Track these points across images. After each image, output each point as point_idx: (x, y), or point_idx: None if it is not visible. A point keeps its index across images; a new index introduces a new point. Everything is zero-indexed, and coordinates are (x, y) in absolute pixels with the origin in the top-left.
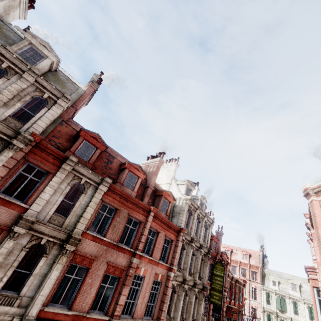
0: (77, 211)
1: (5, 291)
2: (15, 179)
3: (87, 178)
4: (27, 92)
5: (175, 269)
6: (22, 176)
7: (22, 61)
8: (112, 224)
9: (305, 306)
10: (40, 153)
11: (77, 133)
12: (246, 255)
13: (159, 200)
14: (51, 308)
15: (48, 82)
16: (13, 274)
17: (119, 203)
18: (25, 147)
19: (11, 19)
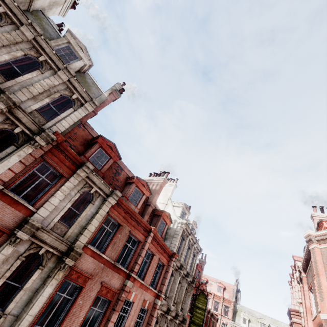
0: (82, 221)
1: None
2: (26, 178)
3: (98, 187)
4: (57, 89)
5: (163, 296)
6: (34, 175)
7: (60, 58)
8: (113, 240)
9: None
10: (58, 154)
11: (93, 139)
12: (220, 287)
13: (157, 221)
14: None
15: (80, 84)
16: (1, 286)
17: (123, 219)
18: (46, 146)
19: (51, 13)
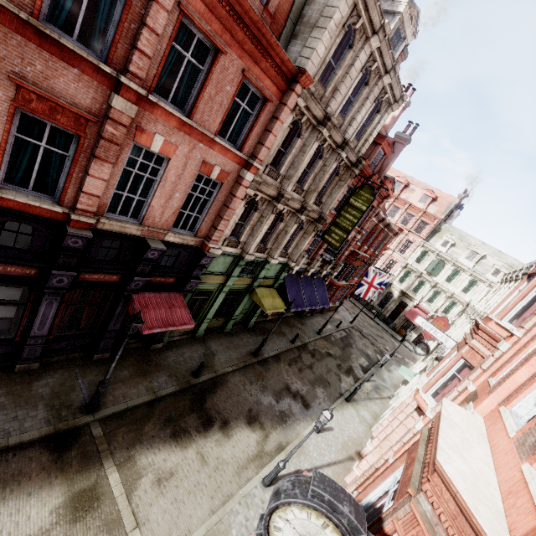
0: None
1: None
2: None
3: None
4: None
5: (258, 167)
6: None
7: None
8: None
9: (469, 278)
10: None
11: None
12: (428, 197)
13: None
14: None
15: None
16: None
17: None
18: None
19: None
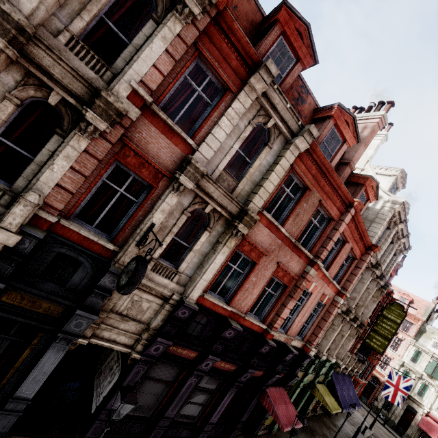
0: (254, 175)
1: (162, 259)
2: (177, 91)
3: (279, 118)
4: None
5: (347, 296)
6: (186, 86)
7: None
8: (295, 210)
9: None
10: (219, 41)
11: (264, 19)
12: (404, 299)
13: (355, 192)
14: (211, 297)
15: None
16: (170, 242)
17: (311, 180)
18: (200, 18)
19: None
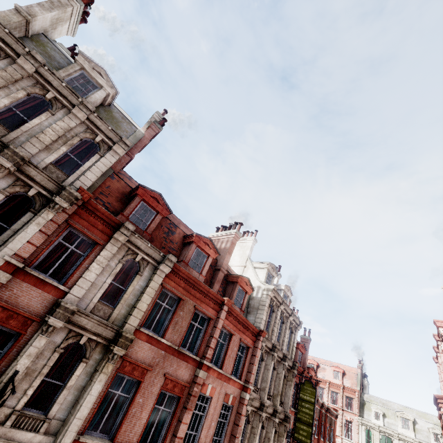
0: (129, 299)
1: (29, 409)
2: (52, 250)
3: (145, 253)
4: (75, 133)
5: (251, 388)
6: (61, 246)
7: (72, 91)
8: (173, 320)
9: None
10: (87, 216)
11: (132, 191)
12: (338, 372)
13: (233, 289)
14: (89, 438)
15: (104, 121)
16: (40, 385)
17: (183, 291)
18: (70, 207)
19: (57, 35)
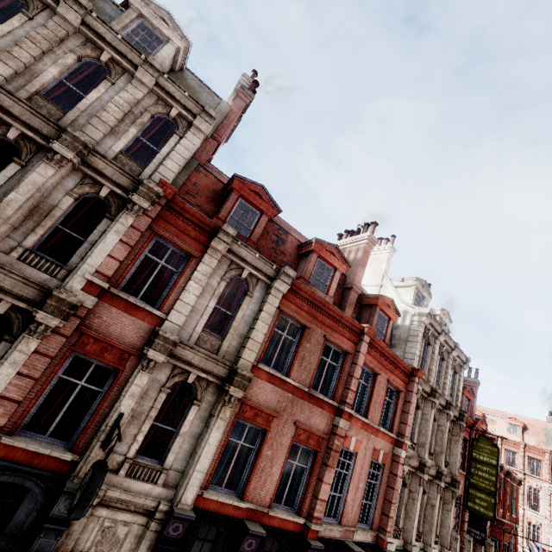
0: (240, 328)
1: (142, 457)
2: (139, 268)
3: (252, 267)
4: (144, 107)
5: (407, 443)
6: (149, 262)
7: (132, 46)
8: (298, 354)
9: None
10: (174, 220)
11: (224, 187)
12: (515, 425)
13: (371, 315)
14: (214, 494)
15: (177, 85)
16: (151, 430)
17: (307, 317)
18: (151, 208)
19: None
